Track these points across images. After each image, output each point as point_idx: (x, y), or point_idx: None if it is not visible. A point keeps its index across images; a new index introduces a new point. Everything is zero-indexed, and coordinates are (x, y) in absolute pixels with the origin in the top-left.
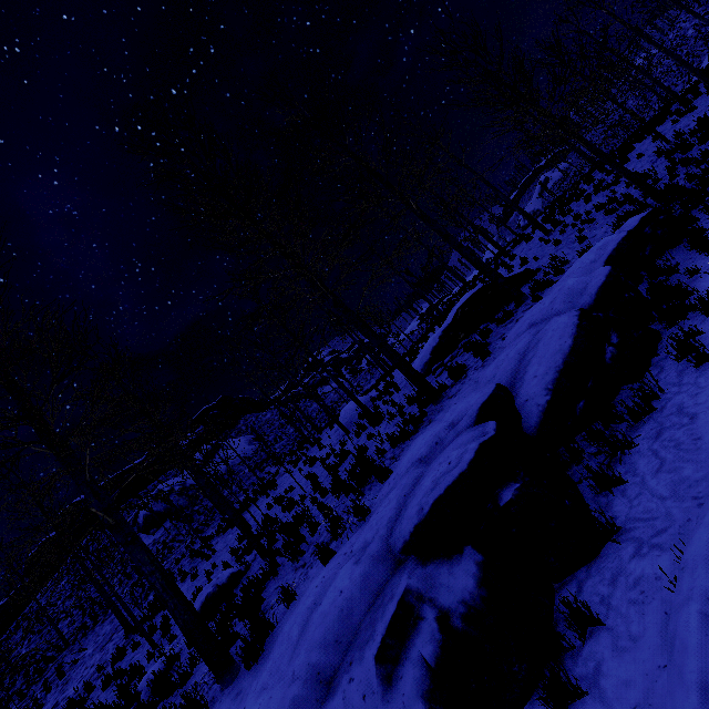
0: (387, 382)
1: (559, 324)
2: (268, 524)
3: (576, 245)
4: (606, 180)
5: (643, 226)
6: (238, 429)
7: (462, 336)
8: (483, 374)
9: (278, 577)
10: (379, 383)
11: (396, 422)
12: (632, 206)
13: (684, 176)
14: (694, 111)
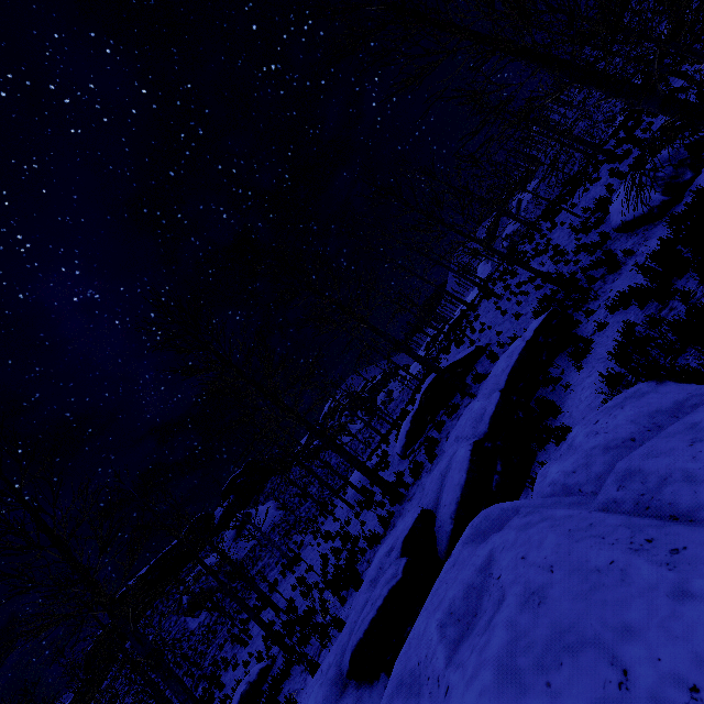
0: (382, 452)
1: (460, 457)
2: (290, 611)
3: (515, 320)
4: (541, 243)
5: (536, 336)
6: (266, 493)
7: (429, 418)
8: (426, 484)
9: (291, 678)
10: (381, 446)
11: (379, 512)
12: (551, 286)
13: (583, 263)
14: (599, 181)
